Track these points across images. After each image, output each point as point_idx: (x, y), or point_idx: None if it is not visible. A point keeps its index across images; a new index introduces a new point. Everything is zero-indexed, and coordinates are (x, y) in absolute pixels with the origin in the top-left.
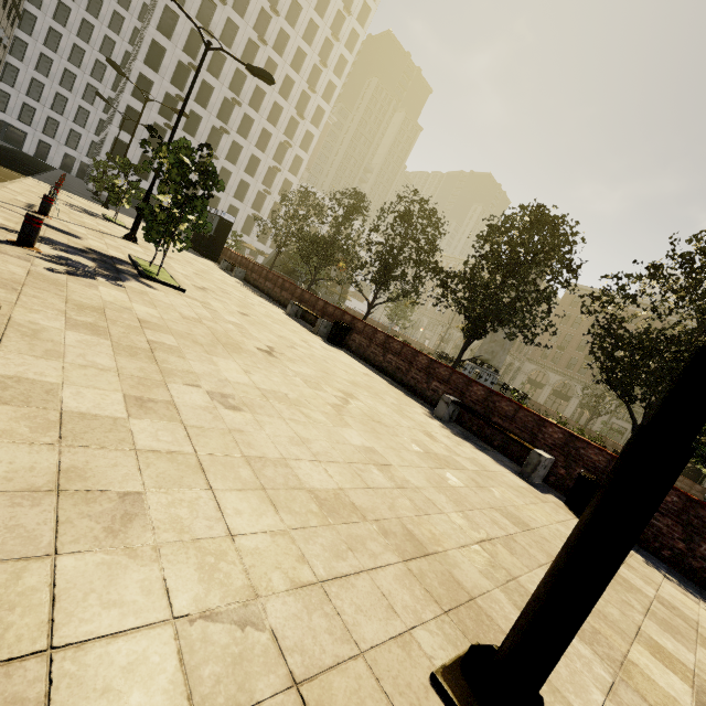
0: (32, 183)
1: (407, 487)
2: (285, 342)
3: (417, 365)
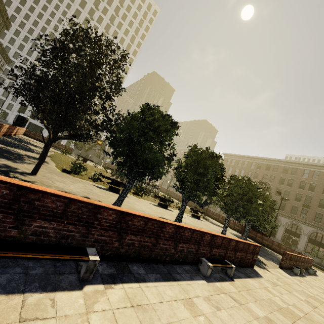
0: None
1: None
2: None
3: None
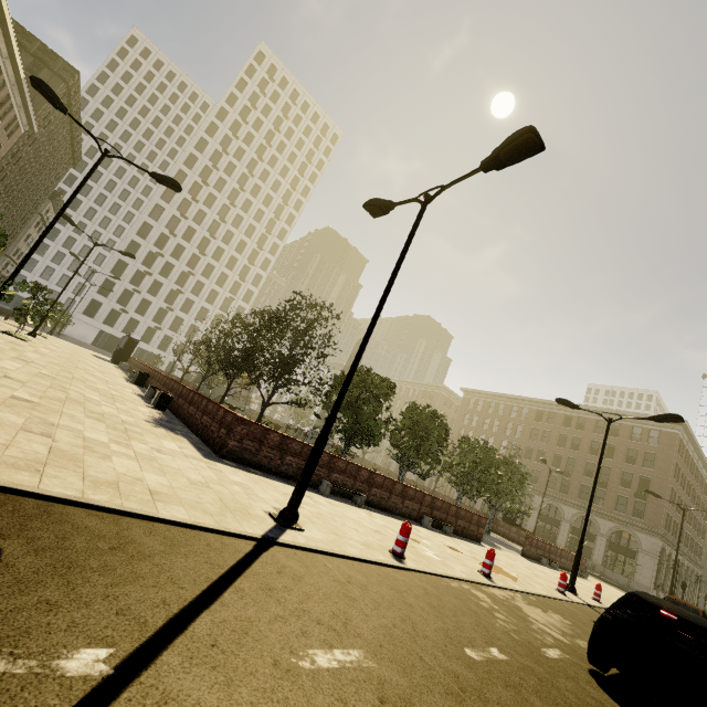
0: None
1: (27, 358)
2: (71, 362)
3: (163, 383)
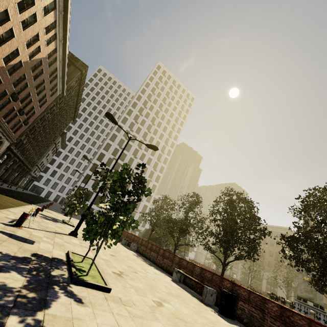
0: (31, 207)
1: None
2: None
3: None
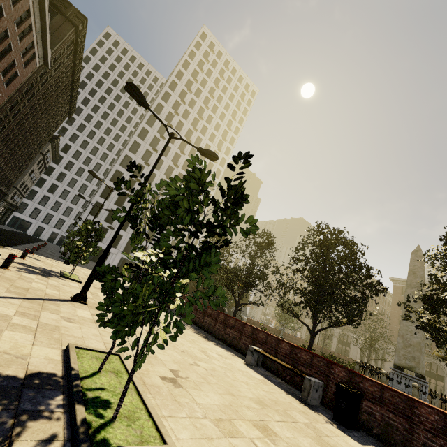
0: (3, 252)
1: None
2: None
3: None
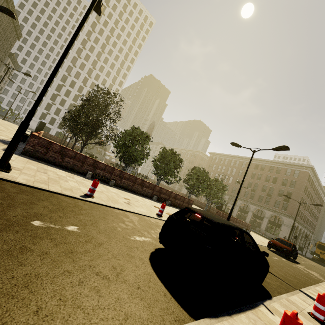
0: None
1: None
2: None
3: None
